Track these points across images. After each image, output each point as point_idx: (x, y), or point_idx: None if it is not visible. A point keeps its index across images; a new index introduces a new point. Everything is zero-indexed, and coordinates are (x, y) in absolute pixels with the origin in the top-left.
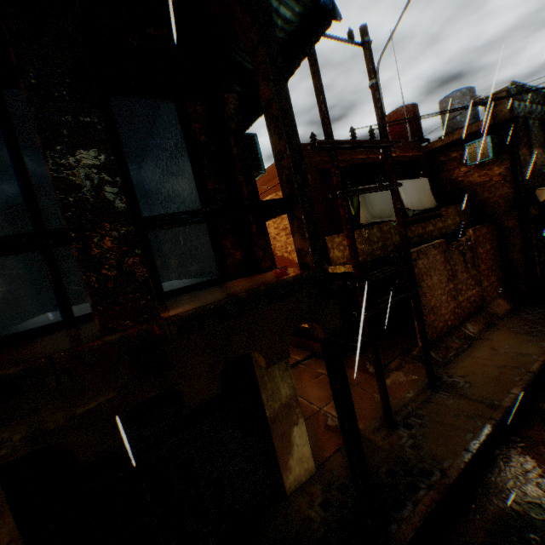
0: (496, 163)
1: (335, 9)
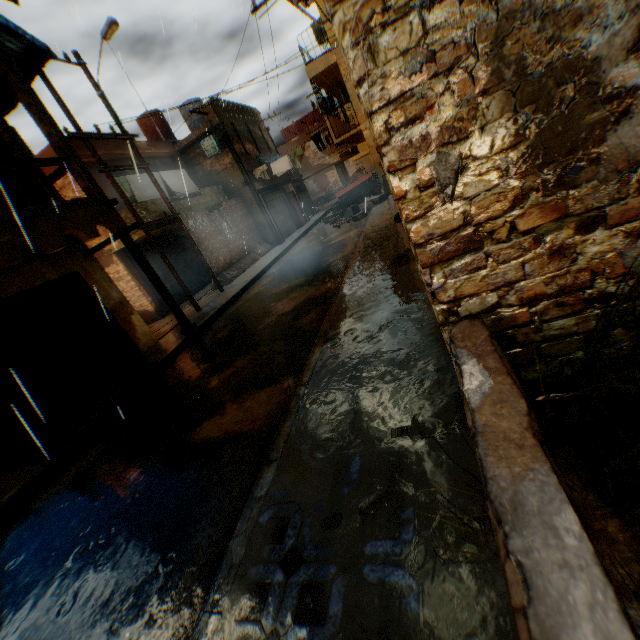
0: (225, 155)
1: (51, 51)
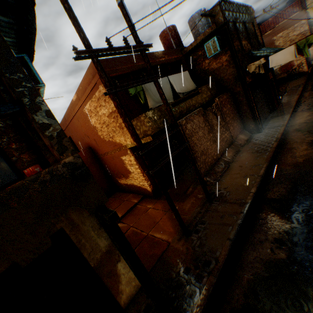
0: (223, 54)
1: None
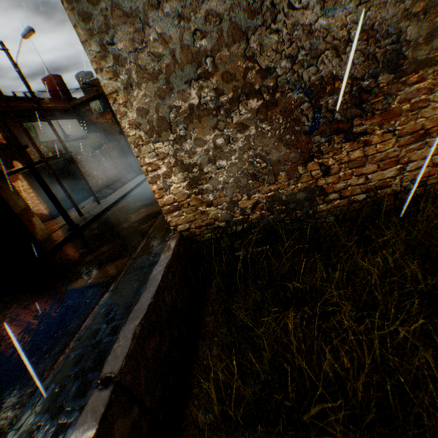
0: (107, 113)
1: None
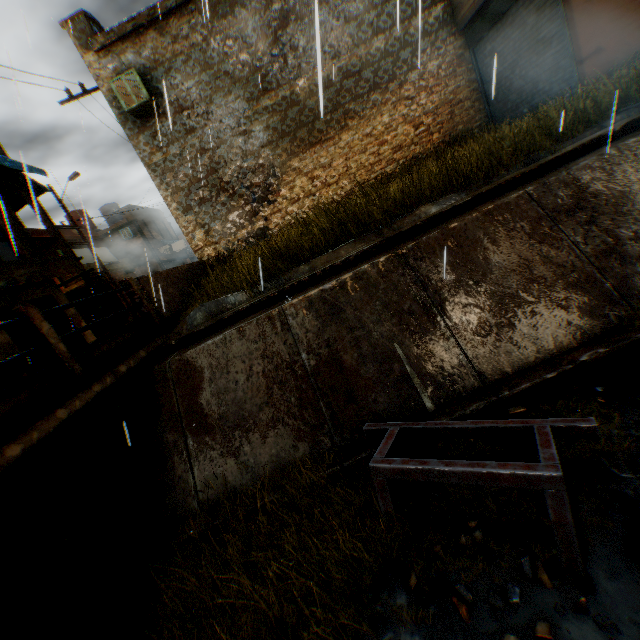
0: (138, 239)
1: (48, 189)
